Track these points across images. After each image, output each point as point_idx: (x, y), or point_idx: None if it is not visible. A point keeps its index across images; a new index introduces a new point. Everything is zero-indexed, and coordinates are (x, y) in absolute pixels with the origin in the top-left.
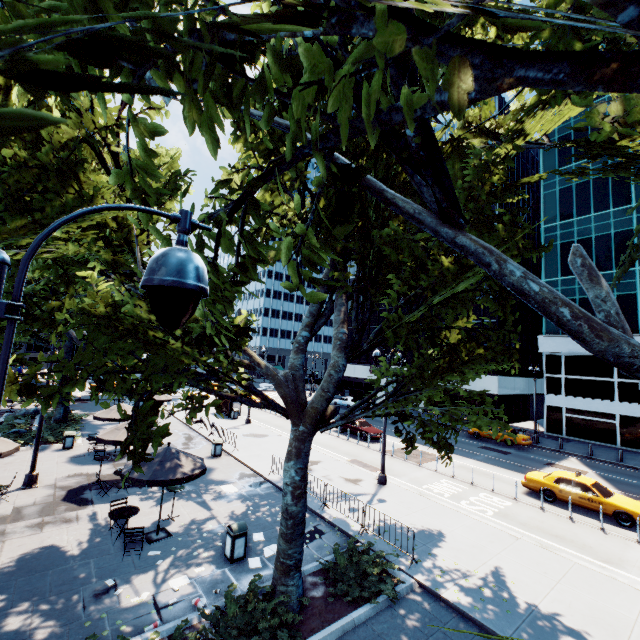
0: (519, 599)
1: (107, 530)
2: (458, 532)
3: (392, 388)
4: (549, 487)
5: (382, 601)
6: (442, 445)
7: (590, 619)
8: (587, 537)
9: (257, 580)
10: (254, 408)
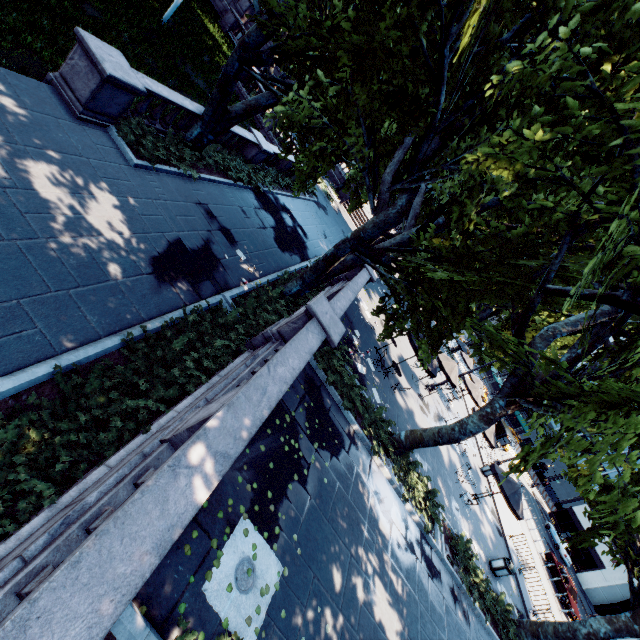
0: None
1: (452, 467)
2: None
3: (611, 597)
4: None
5: None
6: None
7: None
8: None
9: (512, 608)
10: (498, 448)
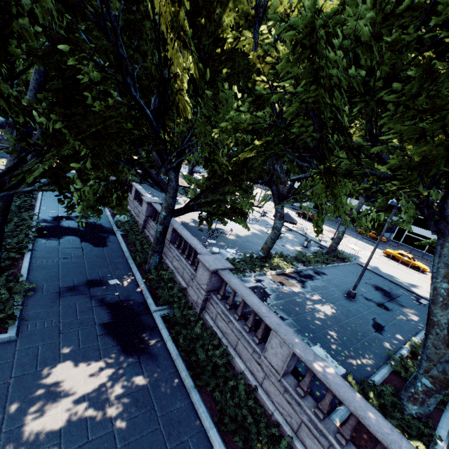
0: (383, 272)
1: (263, 232)
2: (364, 258)
3: None
4: (394, 255)
5: (350, 263)
6: (378, 231)
7: (400, 278)
8: (402, 269)
9: (322, 251)
10: None
